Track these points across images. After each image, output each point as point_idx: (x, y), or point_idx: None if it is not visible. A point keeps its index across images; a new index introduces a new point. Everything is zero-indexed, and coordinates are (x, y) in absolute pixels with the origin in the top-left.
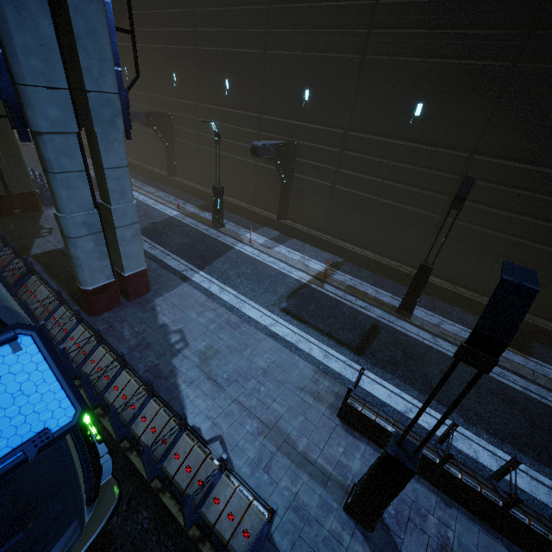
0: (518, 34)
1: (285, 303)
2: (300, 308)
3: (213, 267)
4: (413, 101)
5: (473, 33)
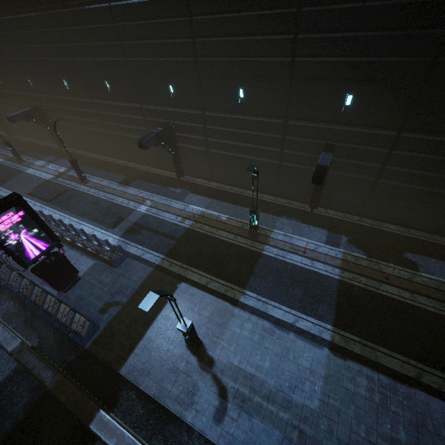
0: (64, 46)
1: (32, 190)
2: (37, 191)
3: (6, 184)
4: (61, 78)
5: (53, 46)
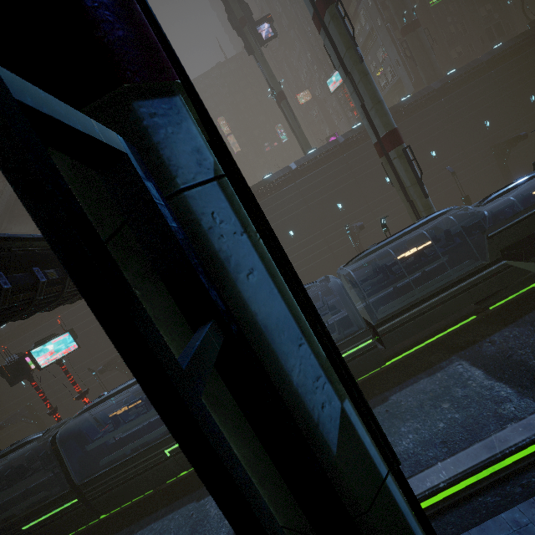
0: None
1: None
2: None
3: None
4: (383, 178)
5: None
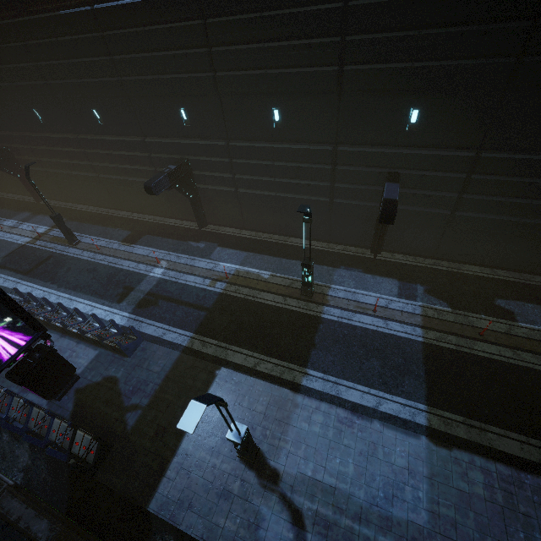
0: (33, 65)
1: (0, 261)
2: (8, 261)
3: None
4: (32, 109)
5: (17, 66)
